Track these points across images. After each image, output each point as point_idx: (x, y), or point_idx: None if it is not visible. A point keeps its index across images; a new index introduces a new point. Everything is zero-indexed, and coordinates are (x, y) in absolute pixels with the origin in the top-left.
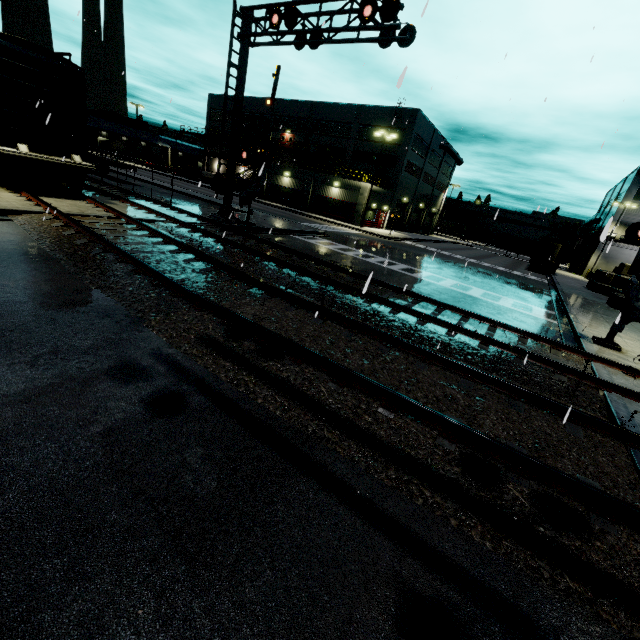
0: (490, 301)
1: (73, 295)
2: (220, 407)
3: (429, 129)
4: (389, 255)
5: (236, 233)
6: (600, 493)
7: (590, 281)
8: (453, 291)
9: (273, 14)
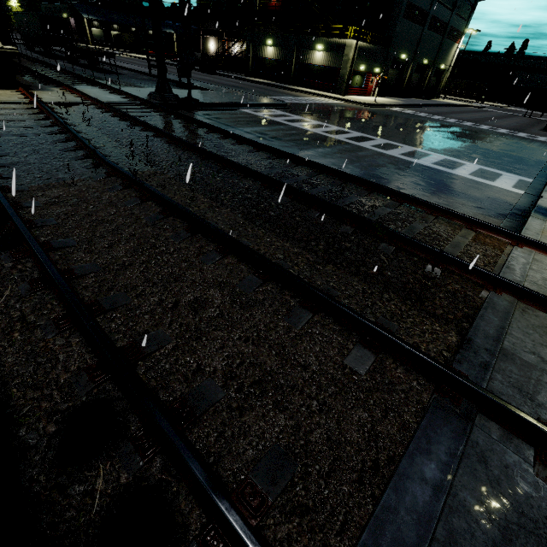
0: (441, 169)
1: None
2: None
3: None
4: (350, 123)
5: (160, 110)
6: (222, 512)
7: None
8: (397, 159)
9: None
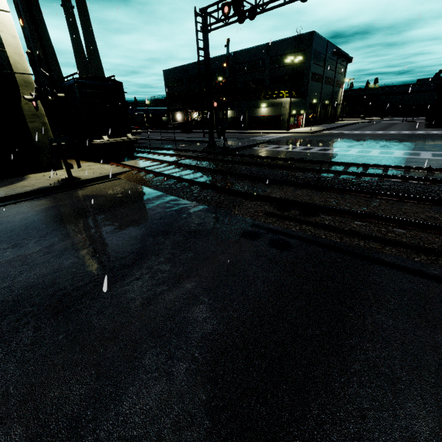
0: (414, 157)
1: (187, 207)
2: (306, 242)
3: (323, 43)
4: (321, 144)
5: (225, 155)
6: None
7: None
8: (382, 157)
9: (224, 7)
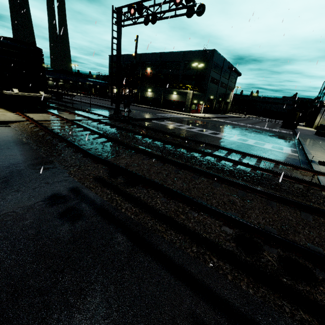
0: (259, 146)
1: (33, 160)
2: (101, 215)
3: (221, 59)
4: (203, 126)
5: (122, 122)
6: (321, 256)
7: (317, 130)
8: (238, 142)
9: (131, 9)
